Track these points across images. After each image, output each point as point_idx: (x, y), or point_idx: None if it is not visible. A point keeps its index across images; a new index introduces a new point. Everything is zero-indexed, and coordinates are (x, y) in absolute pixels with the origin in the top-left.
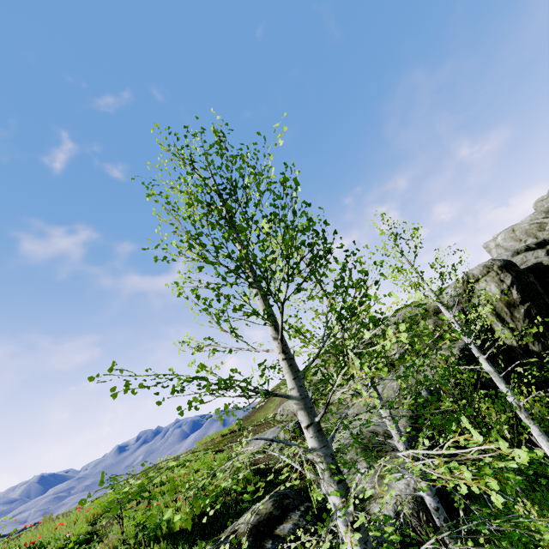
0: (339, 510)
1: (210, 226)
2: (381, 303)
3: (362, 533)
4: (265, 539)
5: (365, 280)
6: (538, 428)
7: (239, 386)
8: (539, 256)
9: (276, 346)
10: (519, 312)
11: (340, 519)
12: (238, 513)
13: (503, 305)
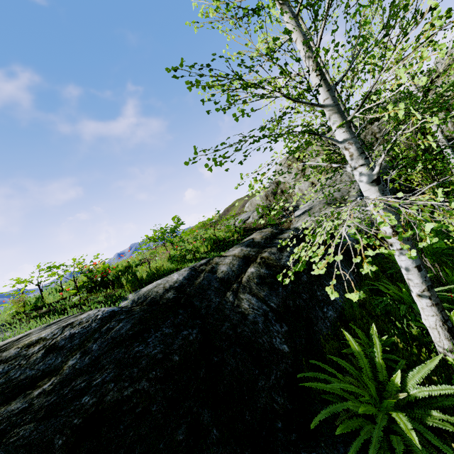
0: (364, 175)
1: None
2: (386, 50)
3: (381, 186)
4: (272, 240)
5: None
6: None
7: (284, 95)
8: None
9: (310, 65)
10: None
11: (364, 181)
12: None
13: None
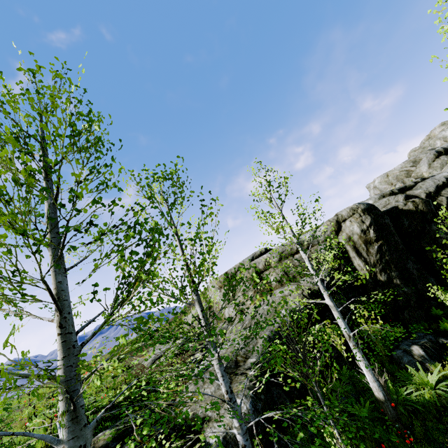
0: None
1: (25, 177)
2: (214, 257)
3: None
4: None
5: (156, 250)
6: (361, 355)
7: None
8: (398, 200)
9: (55, 319)
10: (373, 248)
11: None
12: (97, 433)
13: (361, 242)
